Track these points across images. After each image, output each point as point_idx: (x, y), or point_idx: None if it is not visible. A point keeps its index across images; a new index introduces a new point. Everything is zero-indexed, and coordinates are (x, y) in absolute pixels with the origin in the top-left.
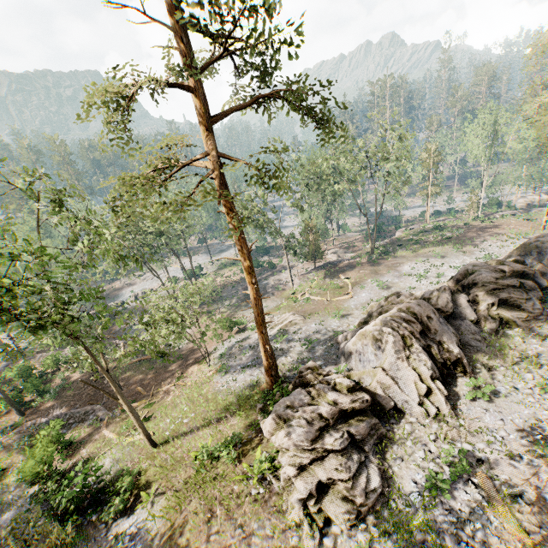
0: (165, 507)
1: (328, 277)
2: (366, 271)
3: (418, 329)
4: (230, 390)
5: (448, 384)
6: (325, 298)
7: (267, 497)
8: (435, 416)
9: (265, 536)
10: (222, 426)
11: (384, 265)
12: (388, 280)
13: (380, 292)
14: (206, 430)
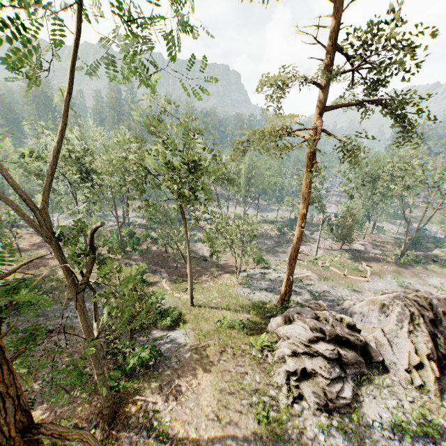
0: (197, 333)
1: (350, 259)
2: (390, 268)
3: (429, 316)
4: (248, 298)
5: (441, 374)
6: (342, 272)
7: (262, 362)
8: (418, 387)
9: (254, 380)
10: (238, 314)
11: (410, 270)
12: (409, 282)
13: (397, 288)
14: (227, 311)
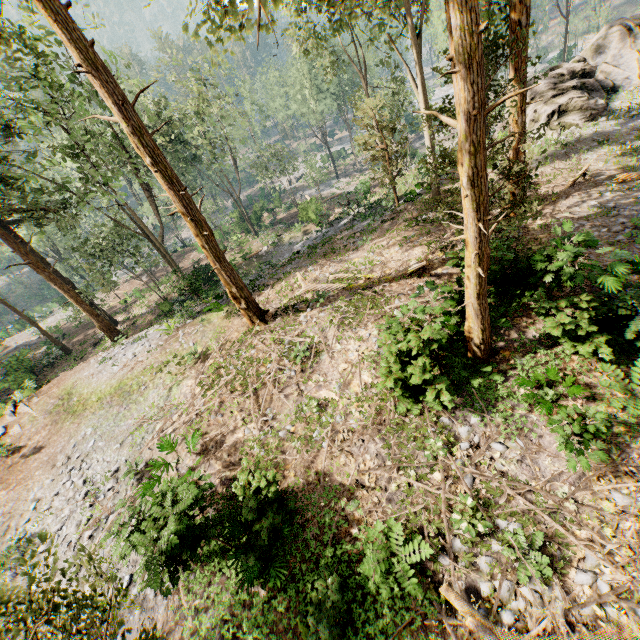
0: None
1: None
2: None
3: None
4: None
5: None
6: None
7: None
8: None
9: None
10: None
11: None
12: None
13: None
14: None
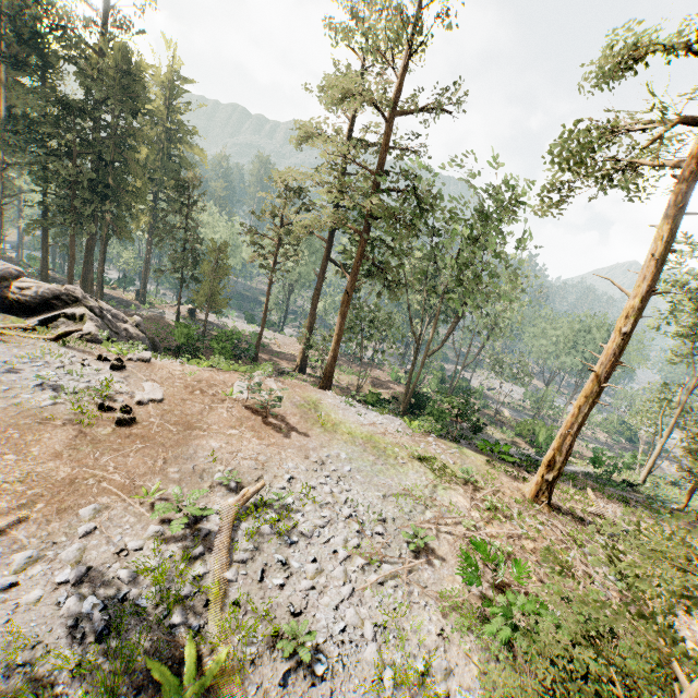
0: None
1: None
2: None
3: None
4: None
5: None
6: None
7: None
8: None
9: None
10: None
11: None
12: None
13: None
14: None
